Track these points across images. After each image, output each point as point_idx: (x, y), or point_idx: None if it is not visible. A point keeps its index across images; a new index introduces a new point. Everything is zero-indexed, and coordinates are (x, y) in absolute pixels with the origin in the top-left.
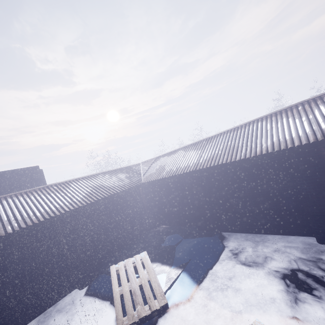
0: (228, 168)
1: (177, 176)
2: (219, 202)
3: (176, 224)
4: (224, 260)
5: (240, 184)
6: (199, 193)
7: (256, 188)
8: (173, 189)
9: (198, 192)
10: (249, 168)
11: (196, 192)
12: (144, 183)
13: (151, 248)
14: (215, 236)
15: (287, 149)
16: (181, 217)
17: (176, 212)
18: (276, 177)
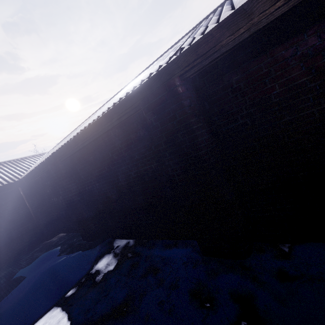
0: (83, 144)
1: (45, 166)
2: (99, 197)
3: (72, 230)
4: (63, 303)
5: (112, 168)
6: (67, 188)
7: (128, 171)
8: (55, 184)
9: (66, 187)
10: (114, 141)
11: (64, 186)
12: (23, 179)
13: (3, 280)
14: (96, 248)
15: (135, 94)
16: (72, 222)
17: (66, 215)
18: (146, 151)
